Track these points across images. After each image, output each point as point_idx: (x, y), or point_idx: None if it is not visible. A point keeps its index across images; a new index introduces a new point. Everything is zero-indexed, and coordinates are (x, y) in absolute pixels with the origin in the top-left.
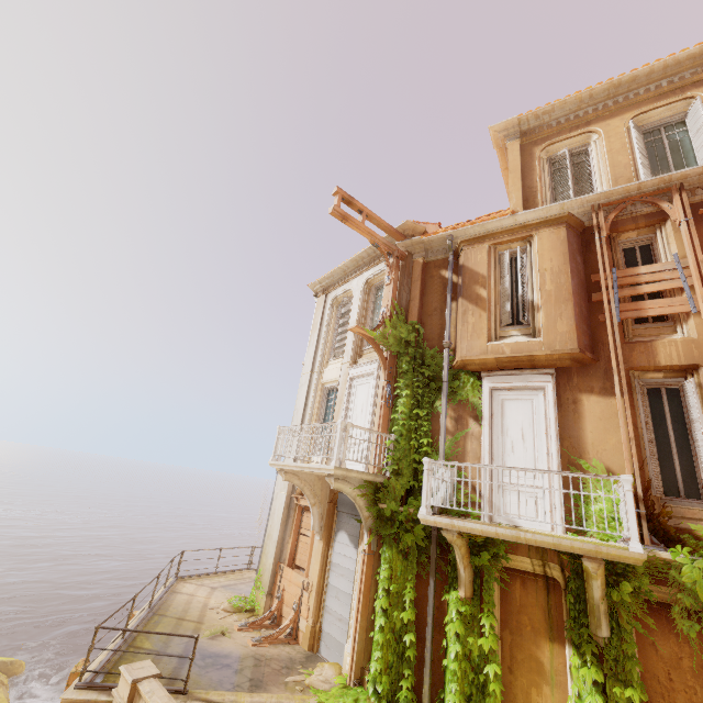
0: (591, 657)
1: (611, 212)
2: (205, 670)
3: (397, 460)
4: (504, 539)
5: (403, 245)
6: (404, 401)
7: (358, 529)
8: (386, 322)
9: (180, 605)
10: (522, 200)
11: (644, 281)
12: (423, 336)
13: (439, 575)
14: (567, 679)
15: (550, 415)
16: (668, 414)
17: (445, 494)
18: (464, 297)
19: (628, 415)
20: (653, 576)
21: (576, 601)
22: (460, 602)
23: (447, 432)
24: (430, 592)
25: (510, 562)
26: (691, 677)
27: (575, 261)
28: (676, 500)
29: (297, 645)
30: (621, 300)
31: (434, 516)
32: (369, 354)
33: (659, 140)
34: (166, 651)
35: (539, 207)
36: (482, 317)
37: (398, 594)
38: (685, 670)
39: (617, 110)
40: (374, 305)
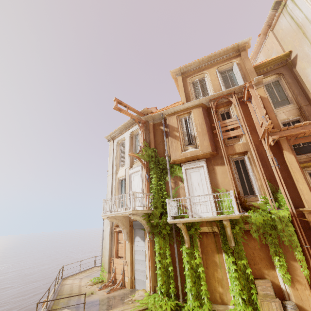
0: (230, 254)
1: (215, 102)
2: (89, 308)
3: (155, 203)
4: (198, 222)
5: (144, 118)
6: (154, 179)
7: (143, 234)
8: (142, 149)
9: (68, 289)
10: (185, 98)
11: (228, 125)
12: (157, 153)
13: (177, 242)
14: (224, 264)
15: (206, 175)
16: (241, 168)
17: (175, 211)
18: (170, 136)
19: (230, 171)
20: (244, 222)
21: (223, 237)
22: (186, 249)
23: (172, 188)
24: (175, 249)
25: (201, 230)
26: (259, 251)
27: (206, 120)
28: (247, 196)
29: (125, 288)
30: (222, 132)
31: (173, 219)
32: (136, 163)
33: (226, 76)
34: (68, 307)
35: (192, 101)
36: (178, 143)
37: (163, 253)
38: (257, 249)
39: (212, 65)
40: (135, 143)
